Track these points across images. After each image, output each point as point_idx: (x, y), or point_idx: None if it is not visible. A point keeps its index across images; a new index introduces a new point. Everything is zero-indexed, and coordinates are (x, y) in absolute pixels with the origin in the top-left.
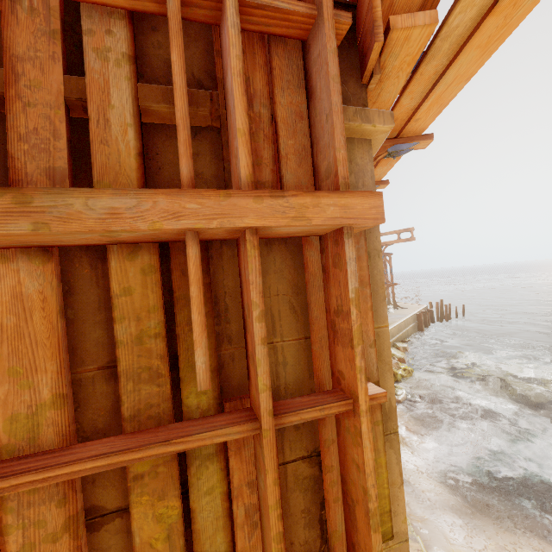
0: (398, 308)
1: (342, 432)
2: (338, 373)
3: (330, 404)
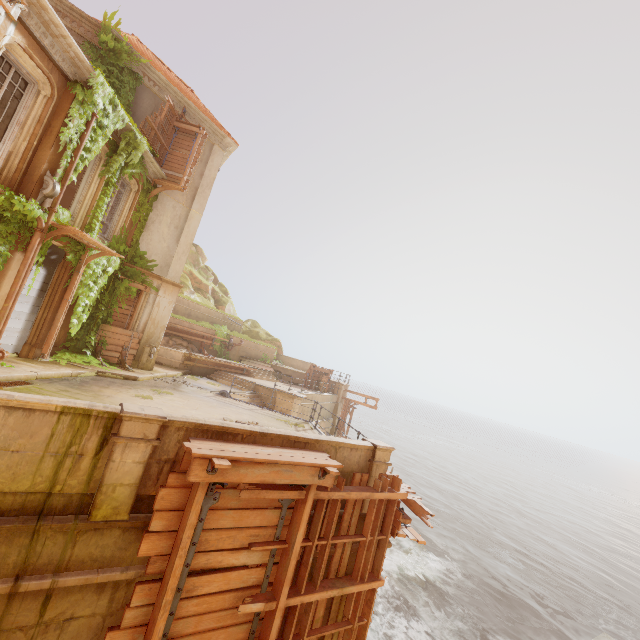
0: None
1: (361, 626)
2: (364, 612)
3: (363, 621)
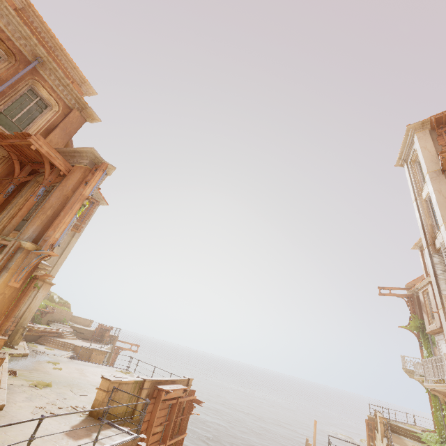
0: None
1: None
2: None
3: None
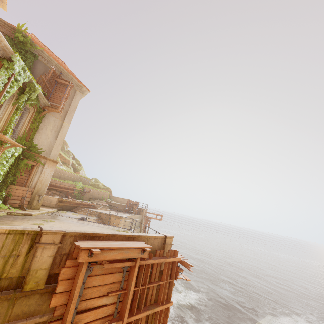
0: None
1: None
2: (164, 321)
3: None
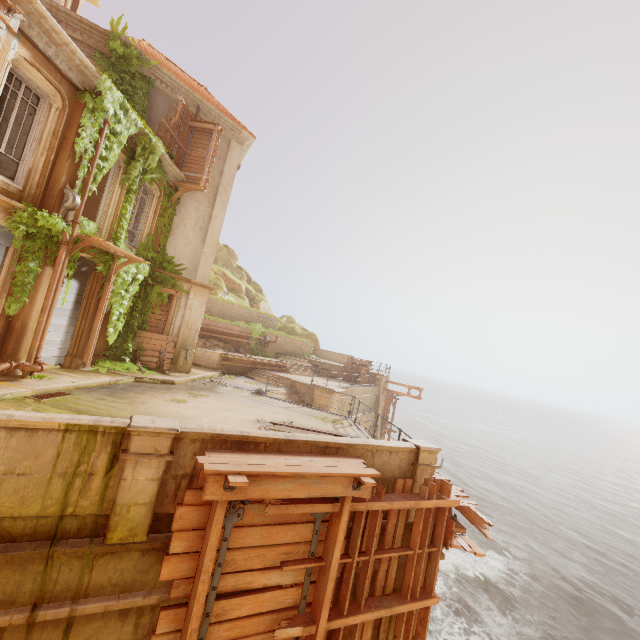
0: None
1: None
2: (418, 632)
3: None
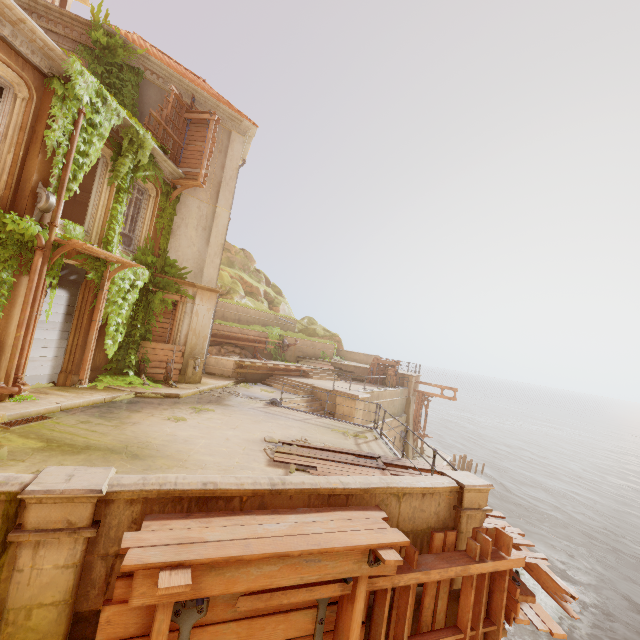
0: (424, 455)
1: None
2: None
3: None
